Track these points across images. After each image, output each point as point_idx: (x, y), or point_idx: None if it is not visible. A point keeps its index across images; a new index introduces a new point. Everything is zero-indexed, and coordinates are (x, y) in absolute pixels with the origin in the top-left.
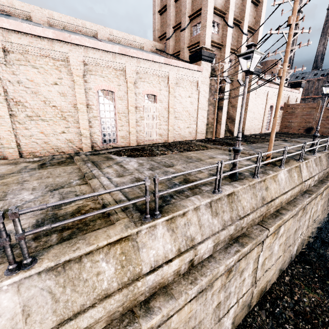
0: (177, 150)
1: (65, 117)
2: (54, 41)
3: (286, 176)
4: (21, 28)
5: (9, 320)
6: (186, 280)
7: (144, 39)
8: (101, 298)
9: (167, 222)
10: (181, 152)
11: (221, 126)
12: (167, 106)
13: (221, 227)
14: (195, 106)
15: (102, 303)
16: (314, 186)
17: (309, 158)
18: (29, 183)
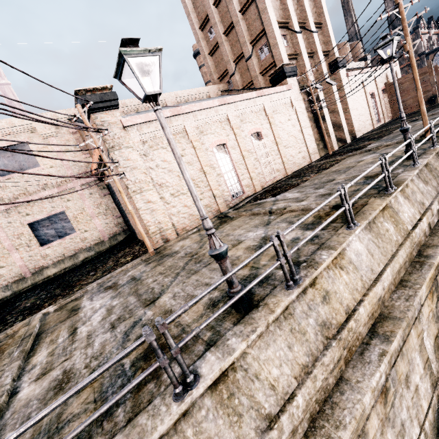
0: (311, 174)
1: (197, 184)
2: (171, 119)
3: None
4: (149, 118)
5: (366, 257)
6: (436, 236)
7: (207, 87)
8: (398, 247)
9: (400, 193)
10: (318, 173)
11: (331, 138)
12: (273, 138)
13: (436, 193)
14: (297, 127)
15: (401, 247)
16: None
17: None
18: (234, 233)
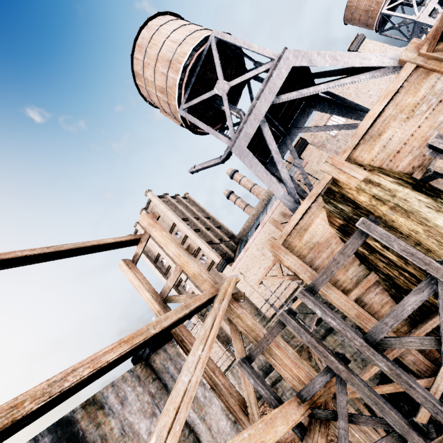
0: None
1: None
2: None
3: None
4: None
5: None
6: None
7: None
8: None
9: None
10: None
11: None
12: None
13: None
14: None
15: None
16: None
17: None
18: None
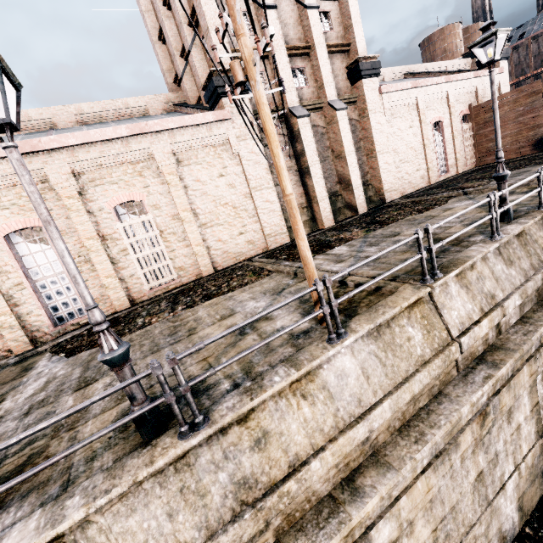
0: (186, 303)
1: None
2: None
3: (363, 356)
4: None
5: None
6: None
7: (144, 97)
8: None
9: None
10: (187, 308)
11: (321, 206)
12: (176, 211)
13: None
14: (241, 188)
15: None
16: (519, 323)
17: (470, 257)
18: None
